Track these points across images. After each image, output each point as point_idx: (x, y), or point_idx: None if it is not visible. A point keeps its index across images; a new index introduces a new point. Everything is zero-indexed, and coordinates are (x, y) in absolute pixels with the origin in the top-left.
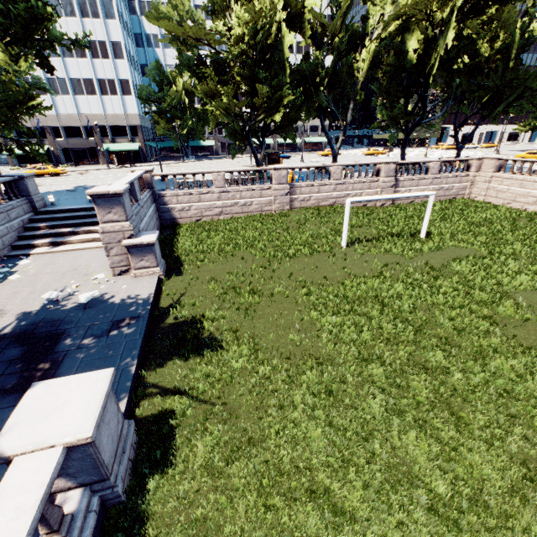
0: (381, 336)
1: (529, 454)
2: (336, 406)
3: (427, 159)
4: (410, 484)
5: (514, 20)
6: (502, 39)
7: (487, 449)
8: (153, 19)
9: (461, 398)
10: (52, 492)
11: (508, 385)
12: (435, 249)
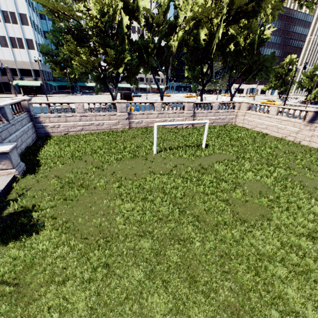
0: (158, 216)
1: (230, 301)
2: (107, 277)
3: (217, 101)
4: None
5: (257, 28)
6: (251, 38)
7: (206, 299)
8: None
9: (198, 260)
10: None
11: (228, 248)
12: (208, 155)
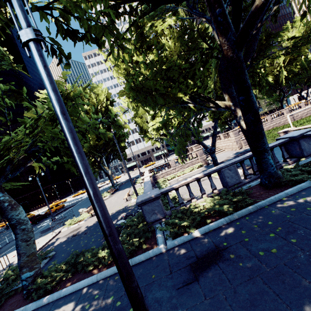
0: None
1: None
2: None
3: None
4: None
5: (299, 59)
6: (298, 64)
7: None
8: None
9: None
10: None
11: None
12: None
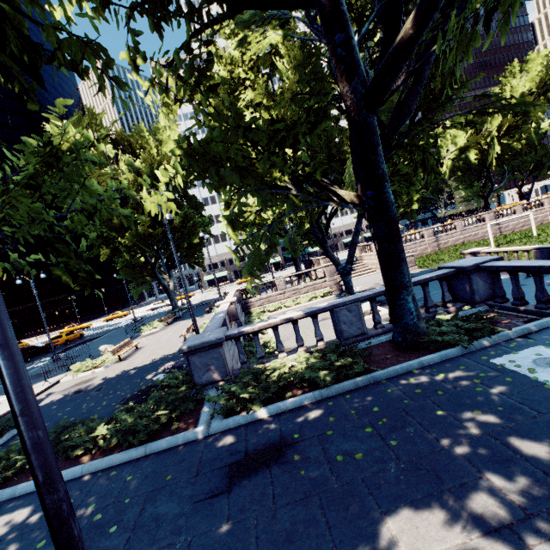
0: None
1: None
2: None
3: None
4: None
5: (527, 127)
6: (524, 137)
7: None
8: None
9: None
10: None
11: None
12: (546, 236)
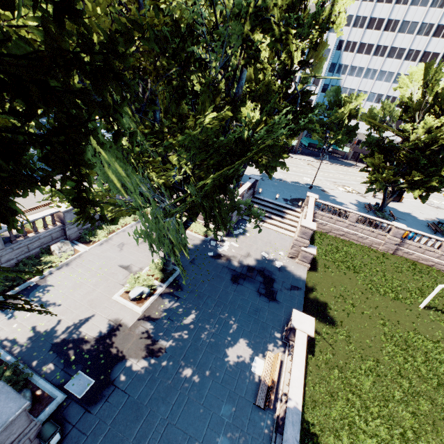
0: (416, 372)
1: None
2: (378, 381)
3: None
4: (398, 424)
5: None
6: None
7: None
8: (364, 117)
9: None
10: (290, 339)
11: None
12: None
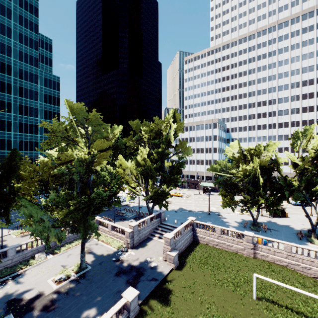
0: None
1: None
2: None
3: None
4: None
5: None
6: None
7: None
8: (209, 170)
9: None
10: (124, 308)
11: None
12: None
